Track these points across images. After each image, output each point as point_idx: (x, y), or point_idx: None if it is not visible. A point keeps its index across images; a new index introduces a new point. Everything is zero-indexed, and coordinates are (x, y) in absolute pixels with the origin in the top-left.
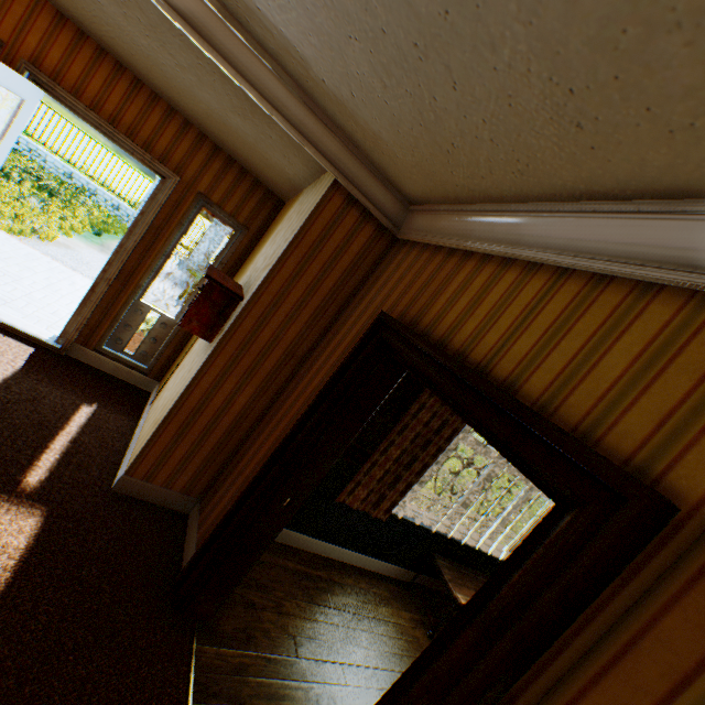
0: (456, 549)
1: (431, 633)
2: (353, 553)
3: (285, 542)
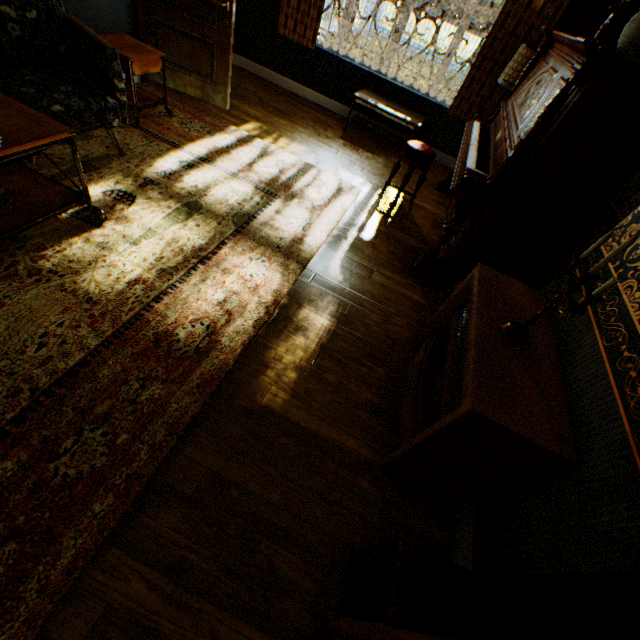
0: (392, 92)
1: (343, 128)
2: (311, 93)
3: (270, 81)
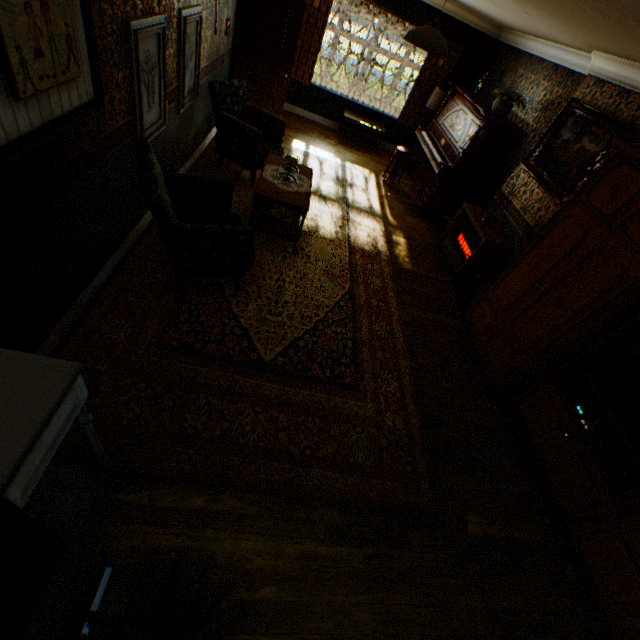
0: (361, 111)
1: (337, 137)
2: (306, 113)
3: None
